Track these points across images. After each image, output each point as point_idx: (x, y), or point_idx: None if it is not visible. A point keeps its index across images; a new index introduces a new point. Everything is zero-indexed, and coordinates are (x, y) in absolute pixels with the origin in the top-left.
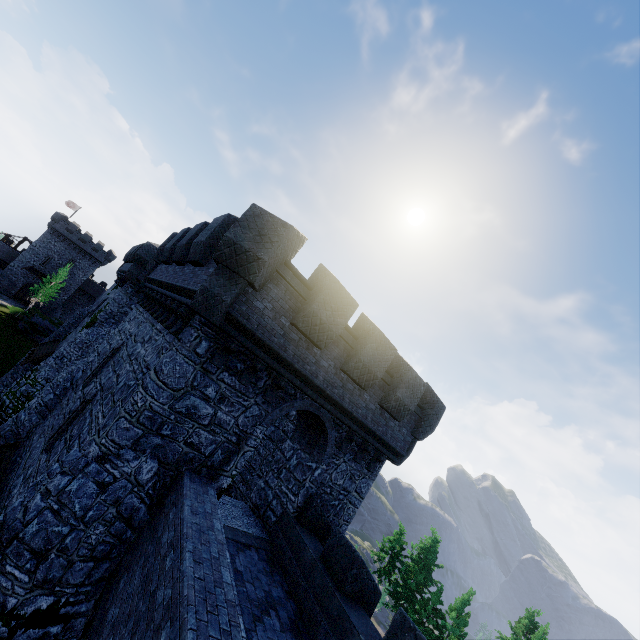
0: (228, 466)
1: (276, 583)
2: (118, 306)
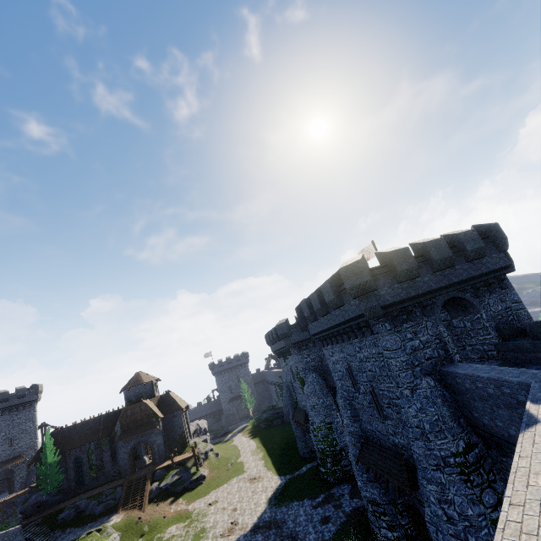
0: (449, 351)
1: (529, 367)
2: (301, 363)
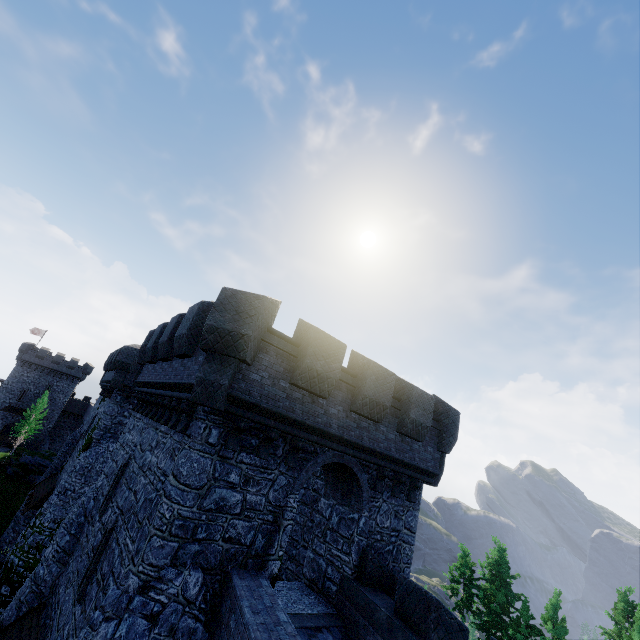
0: (273, 548)
1: None
2: (111, 418)
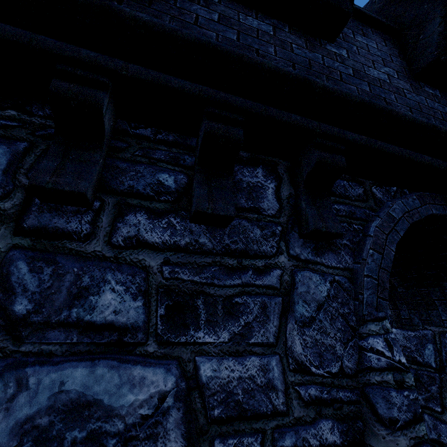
0: None
1: None
2: None
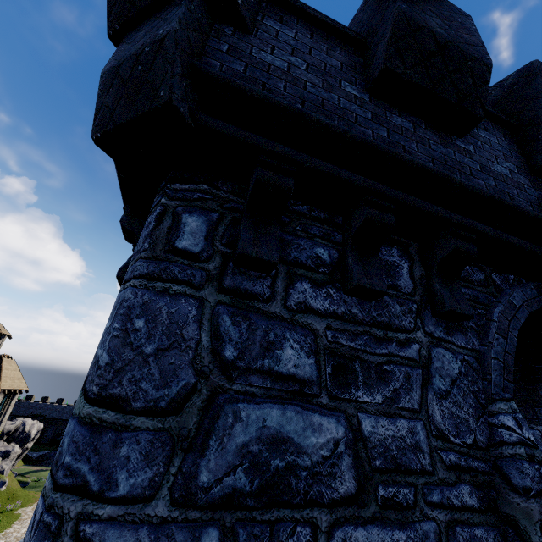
0: None
1: None
2: None
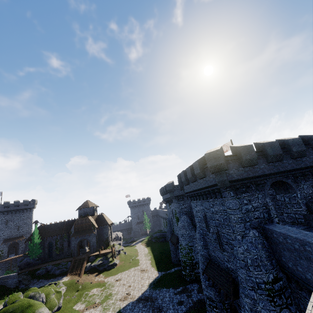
0: (271, 215)
1: None
2: (178, 208)
